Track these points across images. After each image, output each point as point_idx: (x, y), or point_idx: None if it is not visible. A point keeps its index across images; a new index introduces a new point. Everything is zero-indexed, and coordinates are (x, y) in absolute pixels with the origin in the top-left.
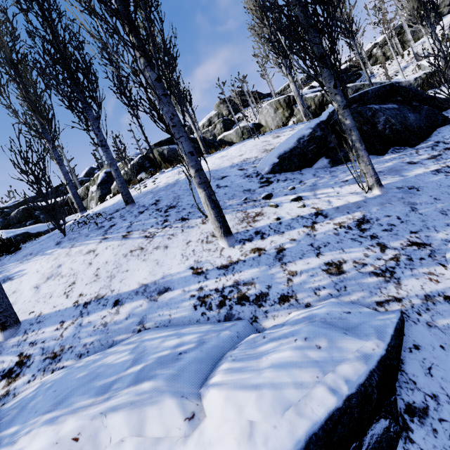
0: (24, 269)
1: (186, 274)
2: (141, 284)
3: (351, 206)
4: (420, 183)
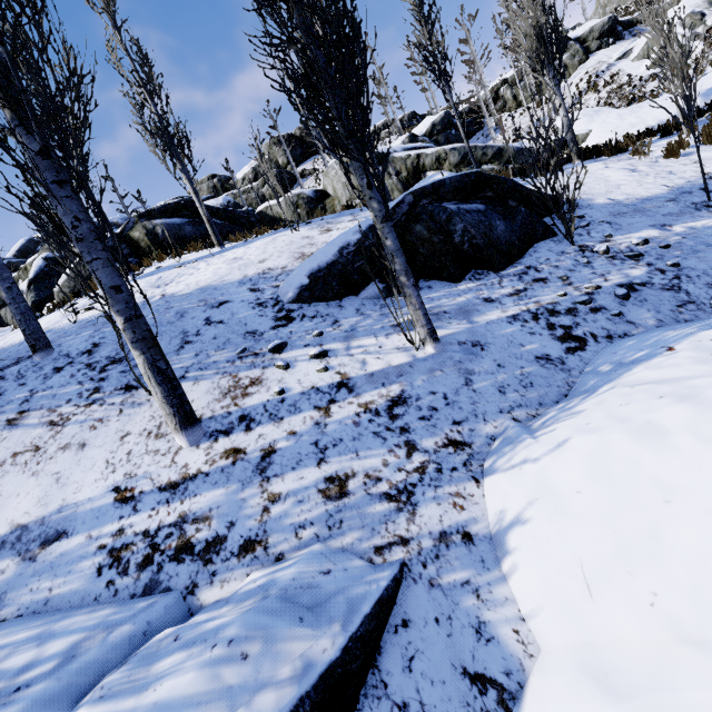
0: None
1: (103, 502)
2: (16, 525)
3: (390, 372)
4: (488, 336)
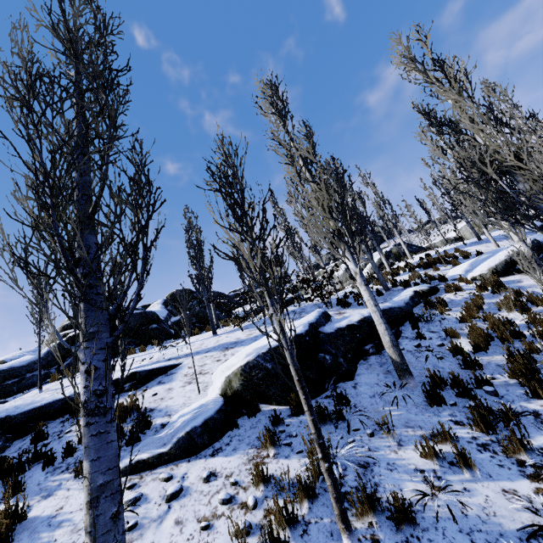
0: (468, 249)
1: None
2: None
3: None
4: None
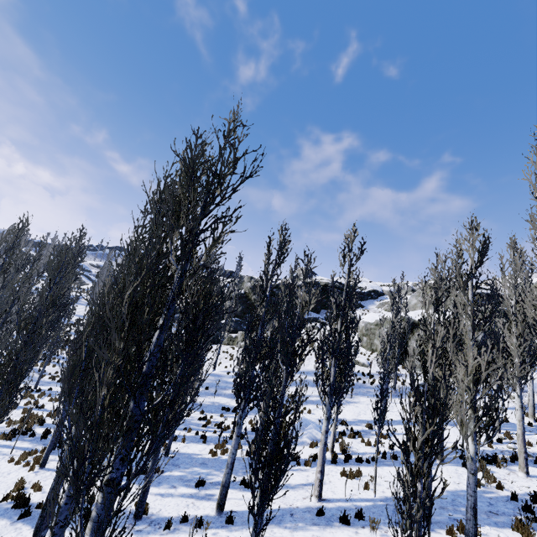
0: None
1: None
2: None
3: None
4: None
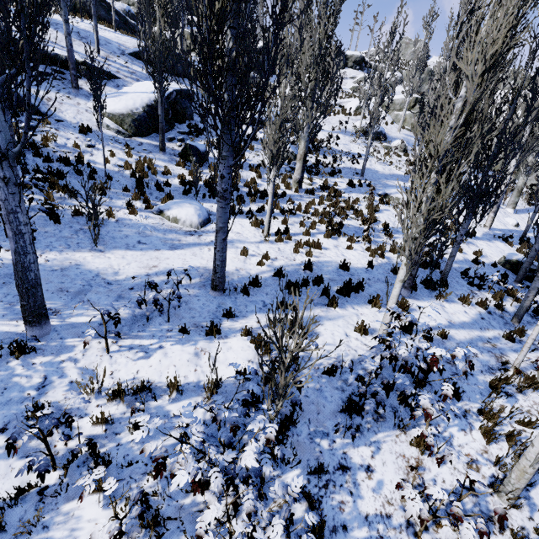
0: None
1: (84, 54)
2: None
3: (136, 71)
4: None
